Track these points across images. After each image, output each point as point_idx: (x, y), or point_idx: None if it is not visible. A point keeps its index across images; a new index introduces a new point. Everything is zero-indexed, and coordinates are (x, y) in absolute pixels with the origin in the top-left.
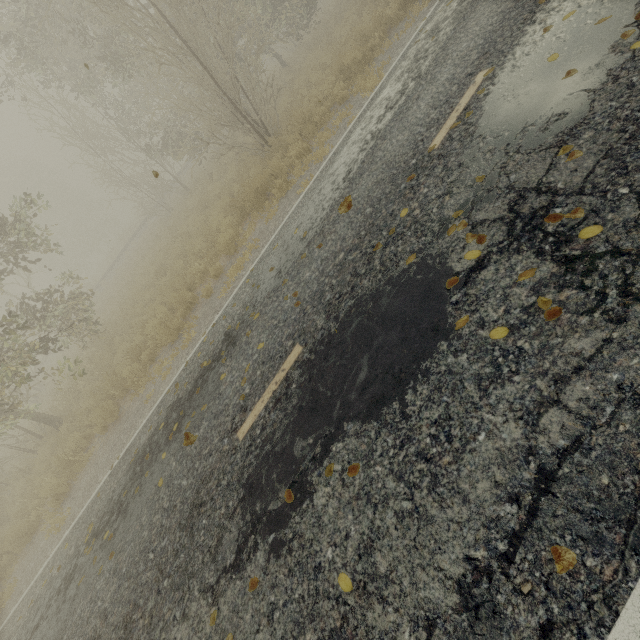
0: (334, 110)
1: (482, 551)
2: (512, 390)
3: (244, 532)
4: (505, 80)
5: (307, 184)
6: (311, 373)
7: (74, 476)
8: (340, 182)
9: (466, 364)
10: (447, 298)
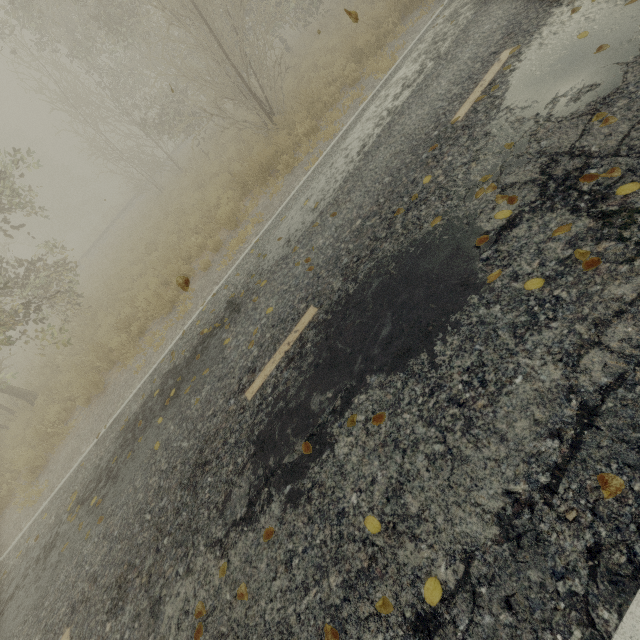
0: (344, 92)
1: (522, 485)
2: (550, 335)
3: (256, 486)
4: (532, 57)
5: (316, 160)
6: (328, 332)
7: (52, 449)
8: (354, 155)
9: (499, 314)
10: (477, 255)
